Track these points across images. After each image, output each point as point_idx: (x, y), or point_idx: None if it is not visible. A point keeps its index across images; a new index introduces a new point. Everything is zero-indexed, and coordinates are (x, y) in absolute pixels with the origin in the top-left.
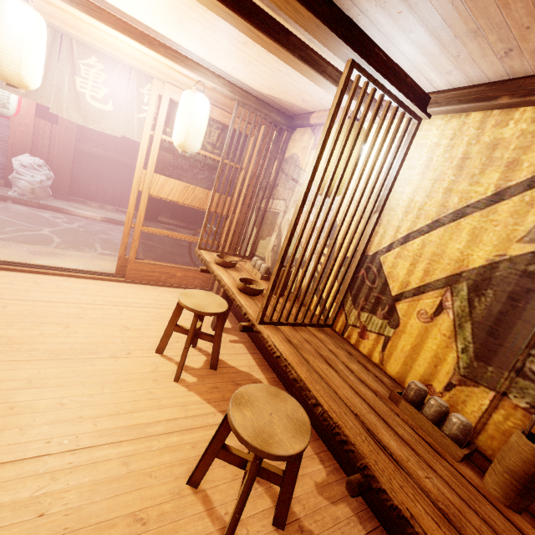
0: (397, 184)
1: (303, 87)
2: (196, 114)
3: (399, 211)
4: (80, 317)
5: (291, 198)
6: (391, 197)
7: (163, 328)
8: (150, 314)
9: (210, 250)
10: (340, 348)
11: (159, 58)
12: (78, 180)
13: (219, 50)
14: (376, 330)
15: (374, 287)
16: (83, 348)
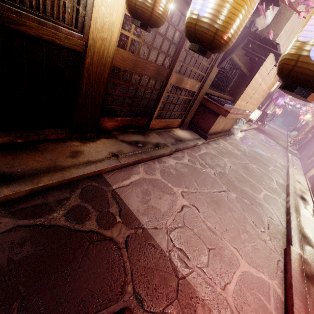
0: None
1: None
2: None
3: None
4: None
5: None
6: None
7: None
8: None
9: None
10: None
11: None
12: None
13: None
14: None
15: None
16: None
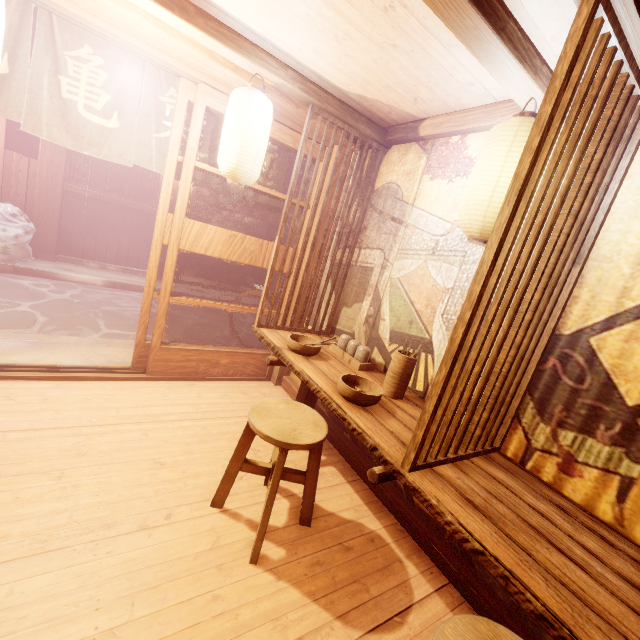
0: (611, 218)
1: (424, 75)
2: (255, 123)
3: (624, 263)
4: (82, 453)
5: (392, 246)
6: (601, 240)
7: (215, 456)
8: (191, 432)
9: (273, 327)
10: (540, 497)
11: (195, 35)
12: (70, 233)
13: (296, 16)
14: (599, 464)
15: (582, 388)
16: (90, 517)
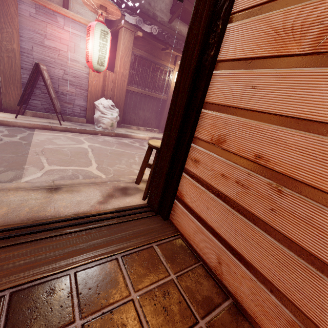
0: None
1: None
2: None
3: None
4: None
5: None
6: None
7: None
8: None
9: None
10: None
11: None
12: (125, 112)
13: None
14: None
15: None
16: None
